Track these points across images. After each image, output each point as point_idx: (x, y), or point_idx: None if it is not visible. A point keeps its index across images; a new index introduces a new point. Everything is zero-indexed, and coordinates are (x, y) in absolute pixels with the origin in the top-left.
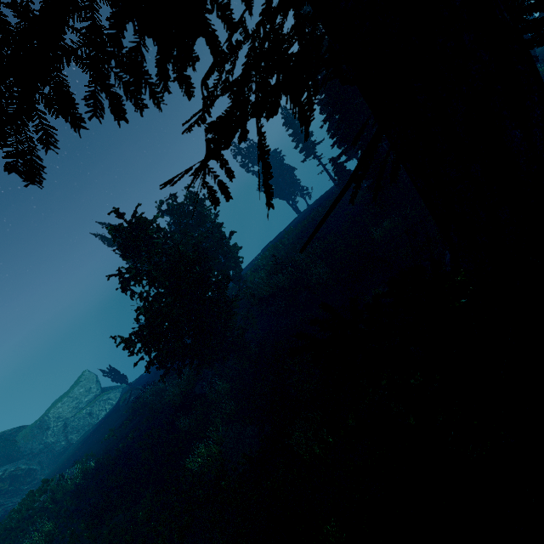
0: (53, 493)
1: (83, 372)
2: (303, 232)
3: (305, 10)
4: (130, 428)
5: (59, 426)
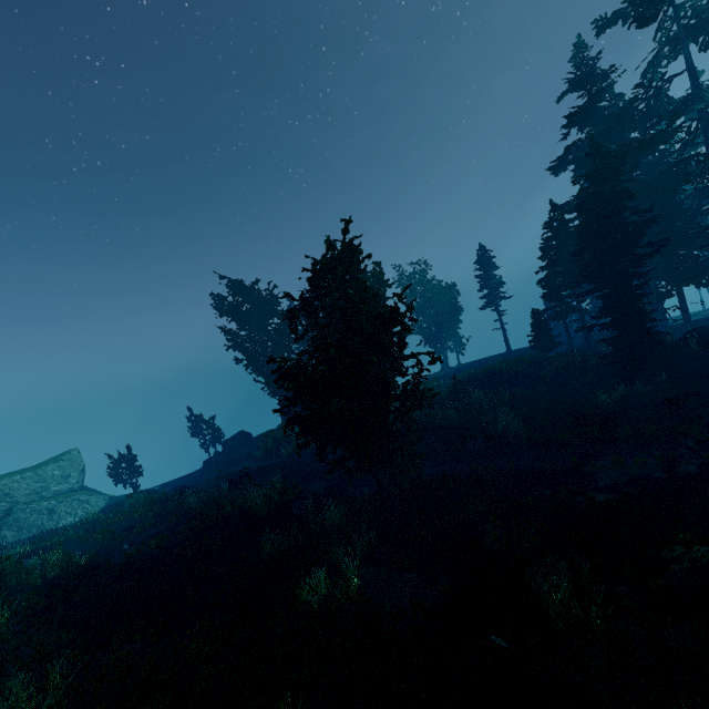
0: (3, 578)
1: (71, 450)
2: (471, 379)
3: (604, 142)
4: (150, 535)
5: (1, 508)
